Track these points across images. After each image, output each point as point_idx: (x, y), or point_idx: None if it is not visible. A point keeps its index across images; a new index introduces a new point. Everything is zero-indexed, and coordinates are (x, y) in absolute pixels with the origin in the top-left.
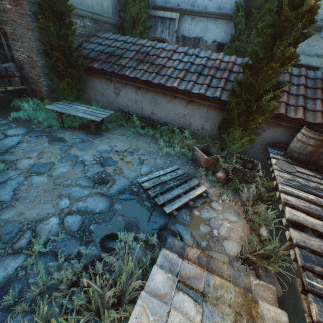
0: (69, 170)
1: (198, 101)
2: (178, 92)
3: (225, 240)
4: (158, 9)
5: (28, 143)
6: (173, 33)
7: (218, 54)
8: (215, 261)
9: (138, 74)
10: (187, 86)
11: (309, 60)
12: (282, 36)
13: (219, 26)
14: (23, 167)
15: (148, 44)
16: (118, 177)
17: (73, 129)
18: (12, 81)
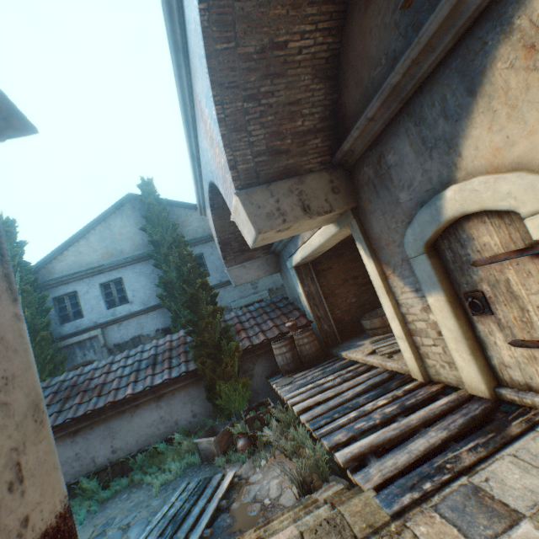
0: None
1: (168, 389)
2: (139, 396)
3: (281, 496)
4: (70, 337)
5: None
6: (102, 347)
7: (166, 337)
8: (274, 519)
9: (69, 414)
10: (146, 383)
11: (250, 299)
12: (199, 302)
13: (154, 316)
14: None
15: (70, 376)
16: None
17: None
18: None
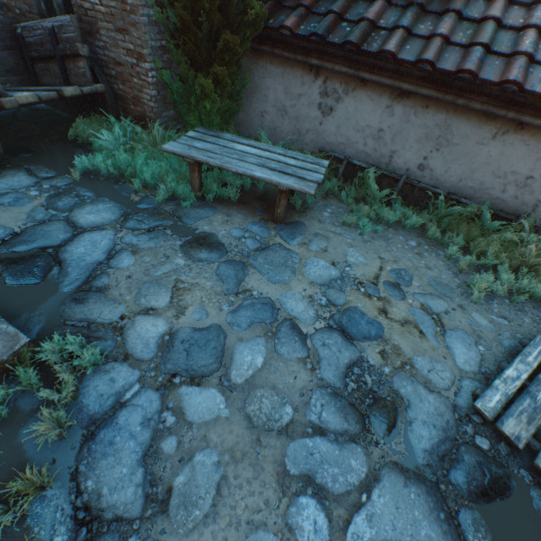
0: (268, 357)
1: None
2: None
3: None
4: None
5: (132, 252)
6: None
7: None
8: None
9: (430, 52)
10: None
11: None
12: None
13: None
14: (145, 349)
15: None
16: (414, 390)
17: (226, 207)
18: (70, 70)
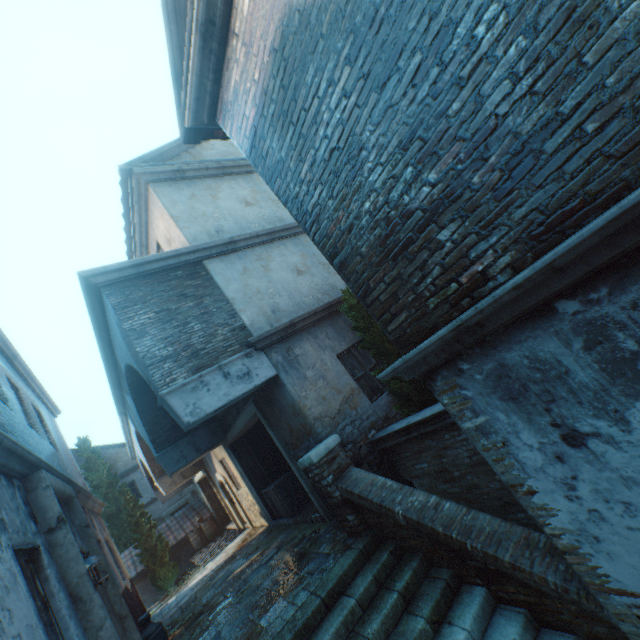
0: None
1: None
2: None
3: None
4: None
5: None
6: None
7: None
8: None
9: None
10: None
11: (178, 504)
12: (141, 525)
13: None
14: None
15: None
16: None
17: None
18: None
